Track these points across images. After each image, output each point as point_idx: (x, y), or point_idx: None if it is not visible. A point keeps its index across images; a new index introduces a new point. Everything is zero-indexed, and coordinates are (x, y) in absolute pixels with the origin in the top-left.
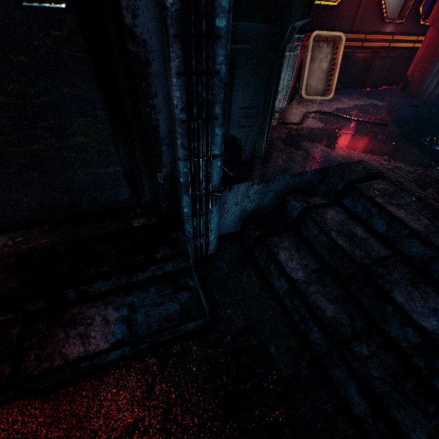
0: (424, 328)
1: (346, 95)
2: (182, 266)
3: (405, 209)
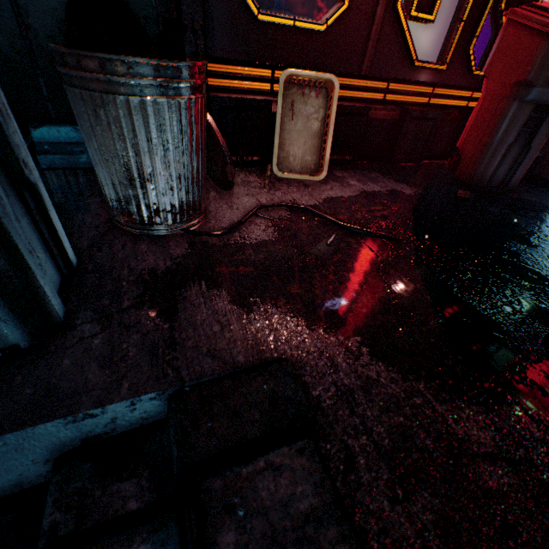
0: None
1: (361, 171)
2: None
3: None
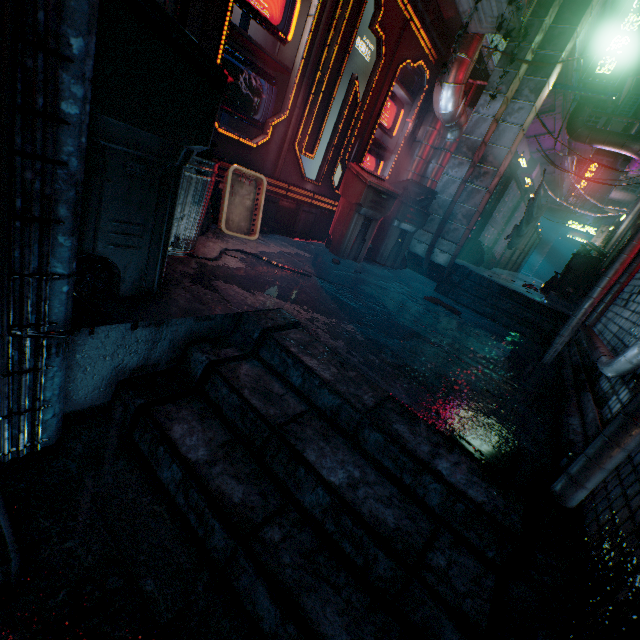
0: (333, 483)
1: (275, 239)
2: None
3: (318, 359)
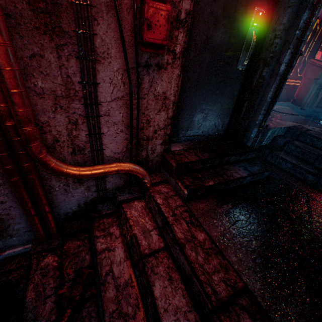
0: None
1: None
2: (252, 156)
3: None
